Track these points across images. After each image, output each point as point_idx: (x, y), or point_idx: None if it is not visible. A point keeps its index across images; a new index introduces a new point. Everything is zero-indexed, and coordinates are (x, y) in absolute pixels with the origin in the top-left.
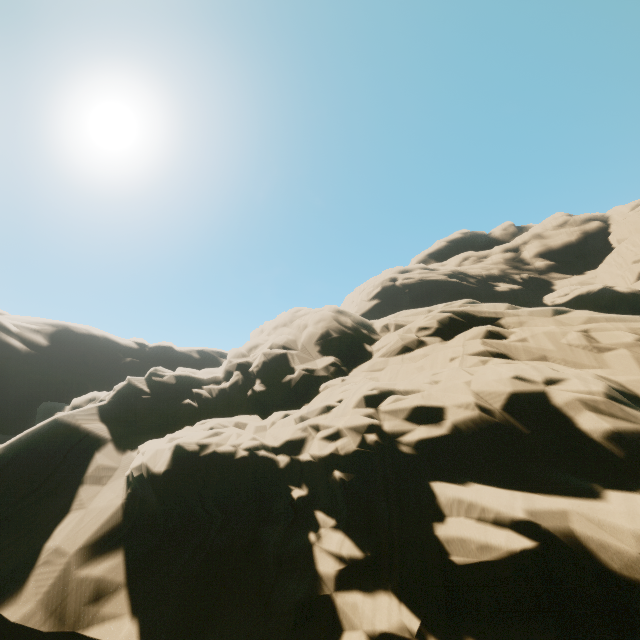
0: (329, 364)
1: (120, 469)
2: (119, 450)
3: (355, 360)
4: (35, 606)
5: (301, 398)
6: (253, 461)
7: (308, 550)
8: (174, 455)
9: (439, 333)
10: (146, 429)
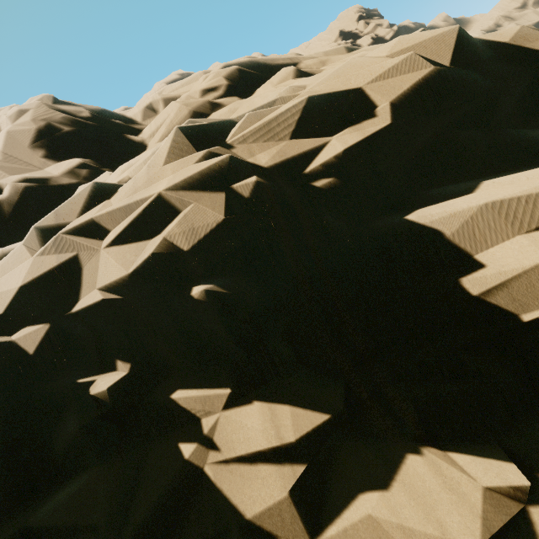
0: (75, 167)
1: None
2: None
3: (120, 157)
4: None
5: None
6: None
7: (197, 488)
8: None
9: (233, 92)
10: None
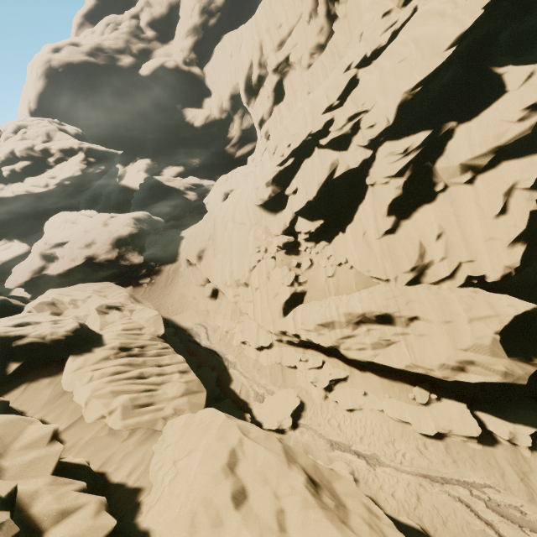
0: None
1: None
2: None
3: None
4: None
5: None
6: None
7: None
8: None
9: (14, 132)
10: None
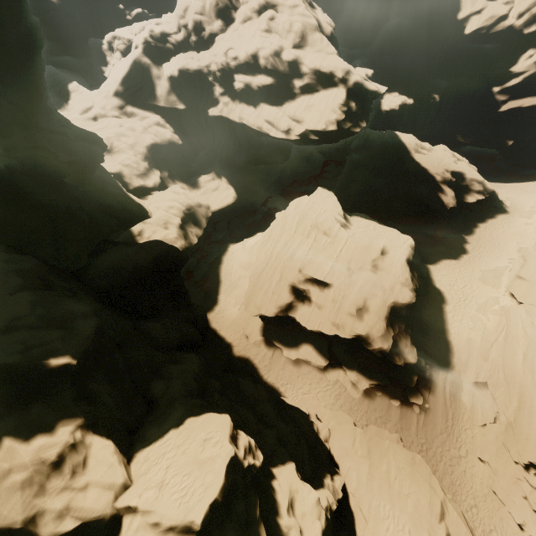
0: (218, 26)
1: (161, 74)
2: (157, 68)
3: (229, 22)
4: (163, 103)
5: (209, 44)
6: (198, 70)
7: (213, 91)
8: (177, 69)
9: (257, 11)
10: (160, 59)
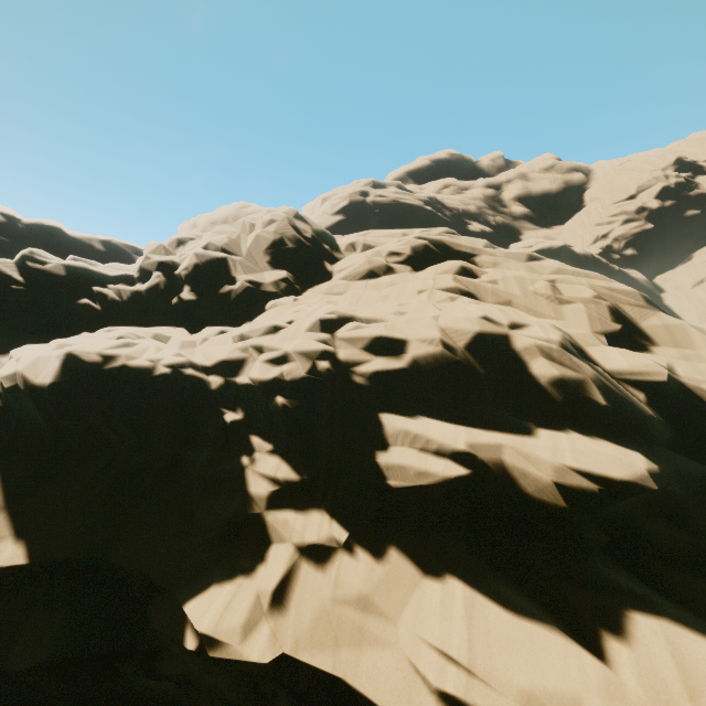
0: (280, 279)
1: None
2: None
3: (311, 279)
4: None
5: (242, 315)
6: (177, 380)
7: (240, 473)
8: (65, 365)
9: (410, 262)
10: (22, 330)
